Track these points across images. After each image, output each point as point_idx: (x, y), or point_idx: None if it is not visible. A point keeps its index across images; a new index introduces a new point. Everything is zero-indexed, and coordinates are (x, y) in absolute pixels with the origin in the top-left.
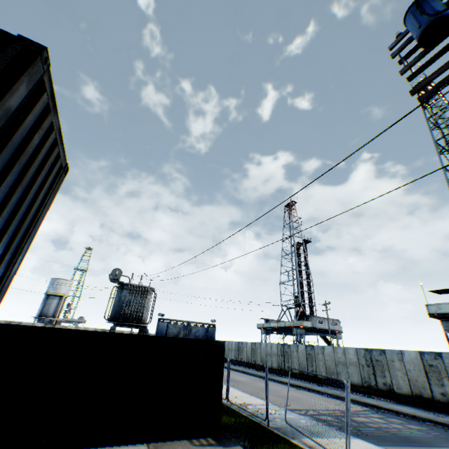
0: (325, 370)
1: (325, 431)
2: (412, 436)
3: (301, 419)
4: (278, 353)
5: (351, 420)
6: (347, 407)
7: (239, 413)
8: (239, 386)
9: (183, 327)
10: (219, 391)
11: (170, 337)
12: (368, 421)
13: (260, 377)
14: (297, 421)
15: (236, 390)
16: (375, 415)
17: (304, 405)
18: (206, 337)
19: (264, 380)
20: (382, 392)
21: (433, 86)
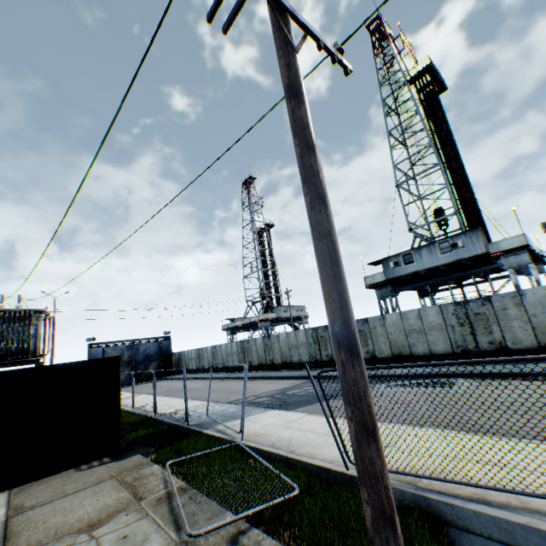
0: (280, 357)
1: (247, 412)
2: (328, 393)
3: (230, 408)
4: (238, 351)
5: (284, 395)
6: (244, 388)
7: (165, 422)
8: (188, 394)
9: (127, 348)
10: (116, 409)
11: (31, 368)
12: (299, 392)
13: (219, 379)
14: (224, 412)
15: (178, 400)
16: (310, 385)
17: (247, 394)
18: (160, 352)
19: (222, 381)
20: (326, 363)
21: (231, 12)
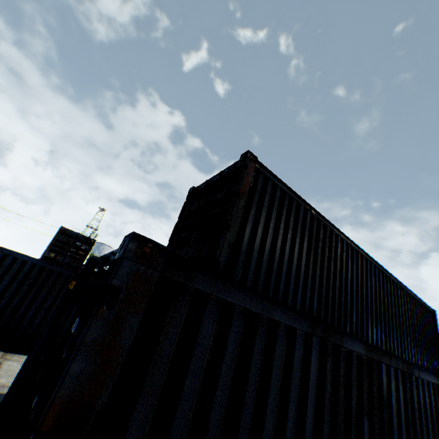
0: None
1: None
2: None
3: None
4: None
5: None
6: None
7: None
8: None
9: None
10: None
11: None
12: None
13: None
14: None
15: None
16: None
17: None
18: None
19: None
20: None
21: None
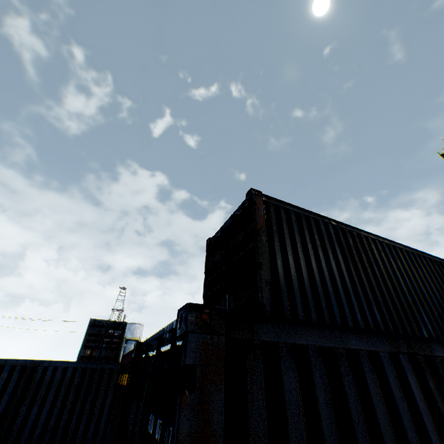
0: None
1: None
2: None
3: None
4: None
5: None
6: None
7: None
8: None
9: None
10: None
11: None
12: None
13: None
14: None
15: None
16: None
17: None
18: None
19: None
20: None
21: None
